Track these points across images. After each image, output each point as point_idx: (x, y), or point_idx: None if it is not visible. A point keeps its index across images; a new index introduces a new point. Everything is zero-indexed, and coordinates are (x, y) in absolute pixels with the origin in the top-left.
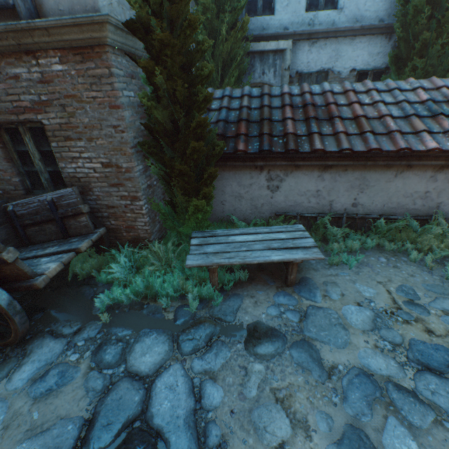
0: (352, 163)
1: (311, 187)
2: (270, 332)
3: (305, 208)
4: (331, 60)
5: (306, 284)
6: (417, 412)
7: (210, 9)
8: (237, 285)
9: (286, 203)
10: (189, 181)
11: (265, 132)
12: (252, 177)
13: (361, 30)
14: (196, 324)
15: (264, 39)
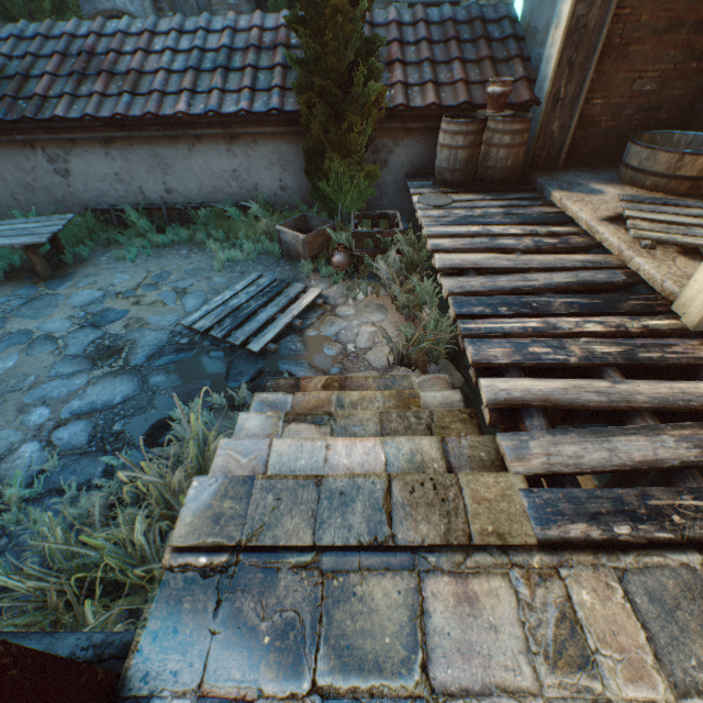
0: (126, 134)
1: (108, 170)
2: None
3: (117, 199)
4: None
5: (67, 278)
6: (43, 348)
7: None
8: None
9: (91, 193)
10: None
11: (6, 94)
12: (30, 159)
13: None
14: None
15: None
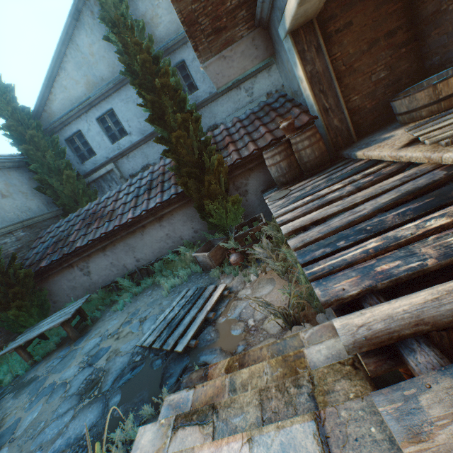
0: (110, 241)
1: (107, 263)
2: (34, 379)
3: (114, 276)
4: (145, 159)
5: (86, 334)
6: (57, 394)
7: (44, 179)
8: (49, 354)
9: (102, 278)
10: (0, 303)
11: (59, 247)
12: (72, 273)
13: (148, 137)
14: (2, 392)
15: (98, 169)
